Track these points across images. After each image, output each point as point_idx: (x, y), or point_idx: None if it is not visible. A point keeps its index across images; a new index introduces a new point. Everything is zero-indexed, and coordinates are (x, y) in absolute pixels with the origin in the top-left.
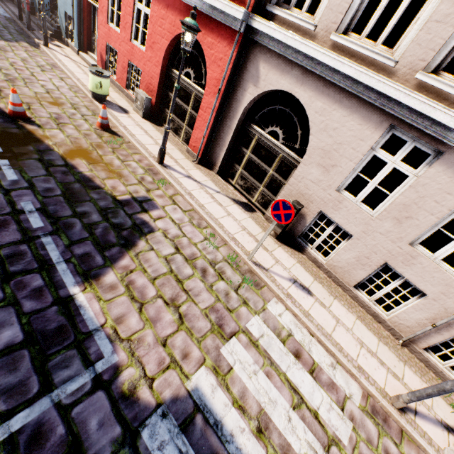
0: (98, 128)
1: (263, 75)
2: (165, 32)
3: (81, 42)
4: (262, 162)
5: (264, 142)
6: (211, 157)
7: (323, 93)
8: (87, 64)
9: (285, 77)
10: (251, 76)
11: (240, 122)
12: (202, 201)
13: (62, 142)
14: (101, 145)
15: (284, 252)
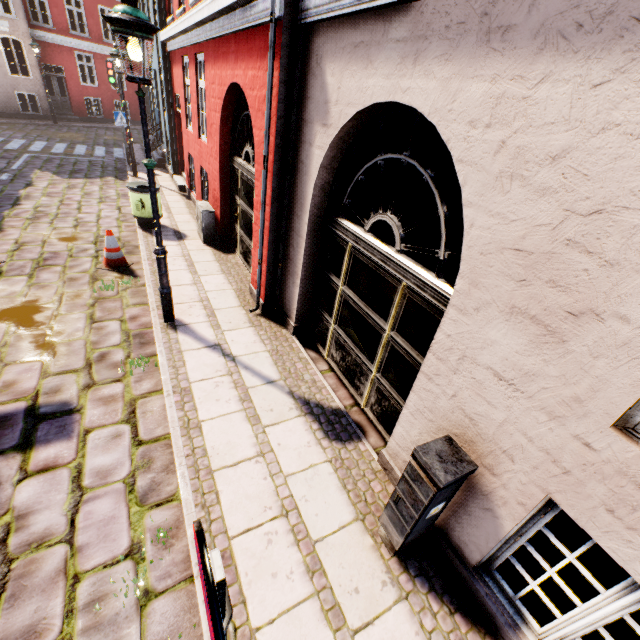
0: (105, 267)
1: (334, 91)
2: (217, 102)
3: (176, 164)
4: (367, 307)
5: (366, 254)
6: (283, 299)
7: (484, 46)
8: (176, 188)
9: (374, 66)
10: (316, 108)
11: (319, 218)
12: (205, 412)
13: (8, 295)
14: (80, 294)
15: (413, 633)
